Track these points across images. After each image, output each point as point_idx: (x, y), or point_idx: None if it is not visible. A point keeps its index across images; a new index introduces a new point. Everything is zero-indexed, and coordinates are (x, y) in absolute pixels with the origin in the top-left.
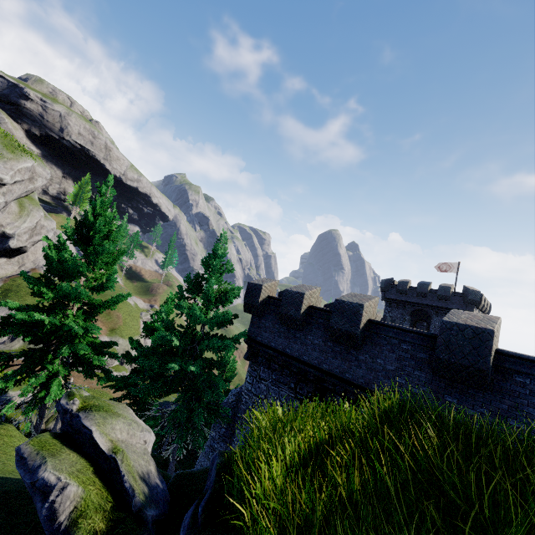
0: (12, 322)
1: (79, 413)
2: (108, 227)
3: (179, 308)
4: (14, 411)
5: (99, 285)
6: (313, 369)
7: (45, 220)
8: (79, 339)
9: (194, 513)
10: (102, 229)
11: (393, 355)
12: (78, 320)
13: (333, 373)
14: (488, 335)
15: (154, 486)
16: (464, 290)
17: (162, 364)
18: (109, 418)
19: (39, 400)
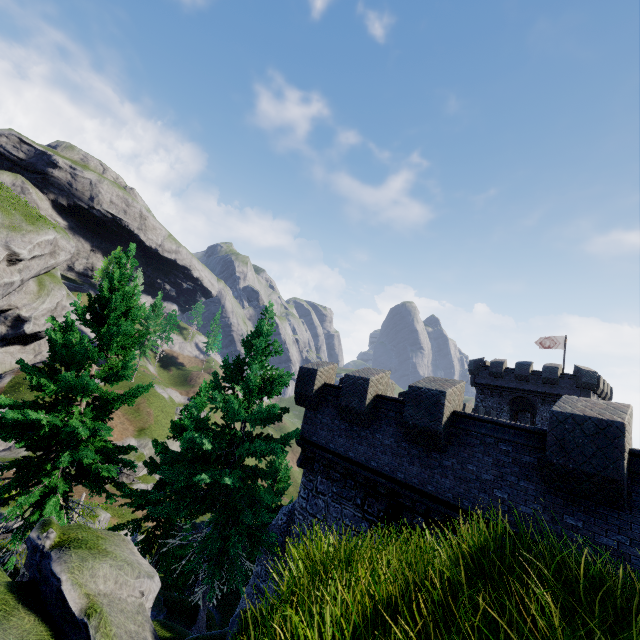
0: (3, 423)
1: (52, 551)
2: (127, 303)
3: (212, 401)
4: (10, 538)
5: (114, 374)
6: (384, 480)
7: (68, 300)
8: (87, 444)
9: None
10: (119, 305)
11: (489, 459)
12: (85, 419)
13: (411, 484)
14: (617, 430)
15: None
16: (575, 371)
17: (190, 475)
18: (90, 559)
19: (30, 526)
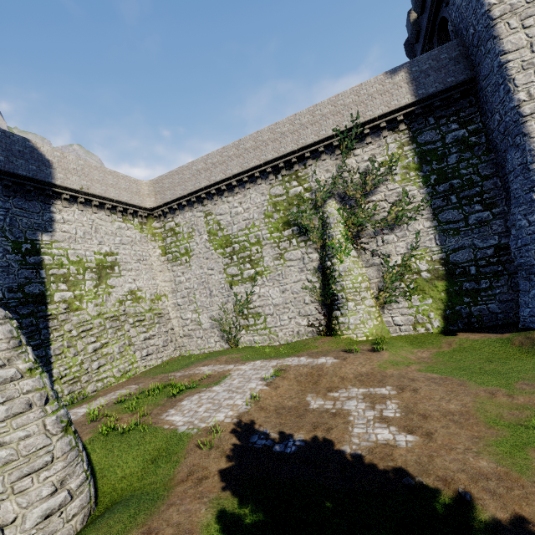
0: None
1: None
2: None
3: None
4: None
5: None
6: None
7: None
8: None
9: None
10: None
11: None
12: None
13: None
14: None
15: None
16: None
17: None
18: None
19: None
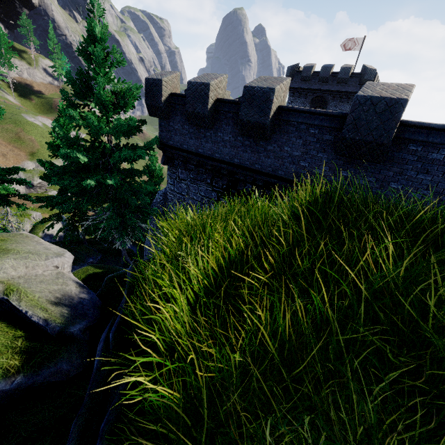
0: None
1: None
2: None
3: (69, 119)
4: None
5: None
6: (225, 165)
7: None
8: None
9: (106, 338)
10: None
11: (300, 141)
12: None
13: (244, 166)
14: (400, 106)
15: (77, 303)
16: (362, 70)
17: (78, 182)
18: None
19: None
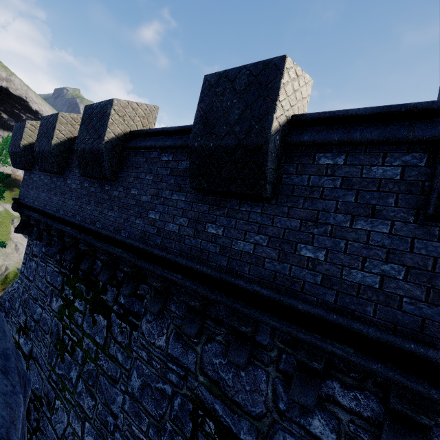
0: None
1: None
2: None
3: None
4: None
5: None
6: (69, 228)
7: None
8: None
9: None
10: None
11: (150, 177)
12: None
13: (83, 225)
14: (274, 69)
15: None
16: None
17: None
18: None
19: None
